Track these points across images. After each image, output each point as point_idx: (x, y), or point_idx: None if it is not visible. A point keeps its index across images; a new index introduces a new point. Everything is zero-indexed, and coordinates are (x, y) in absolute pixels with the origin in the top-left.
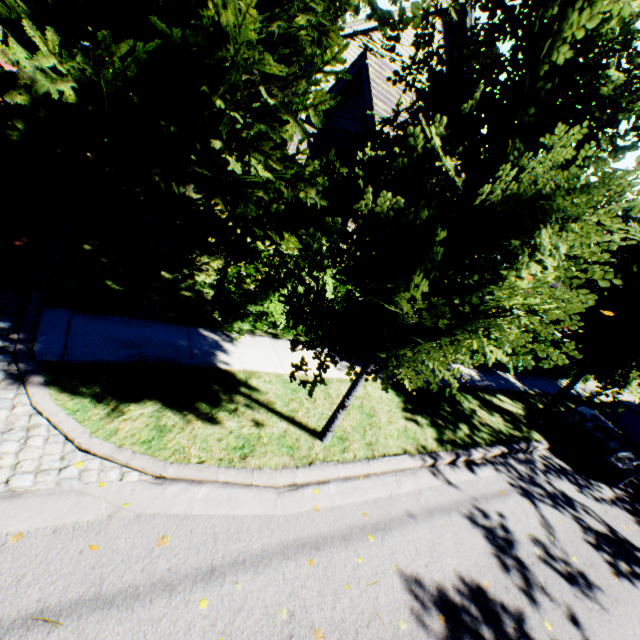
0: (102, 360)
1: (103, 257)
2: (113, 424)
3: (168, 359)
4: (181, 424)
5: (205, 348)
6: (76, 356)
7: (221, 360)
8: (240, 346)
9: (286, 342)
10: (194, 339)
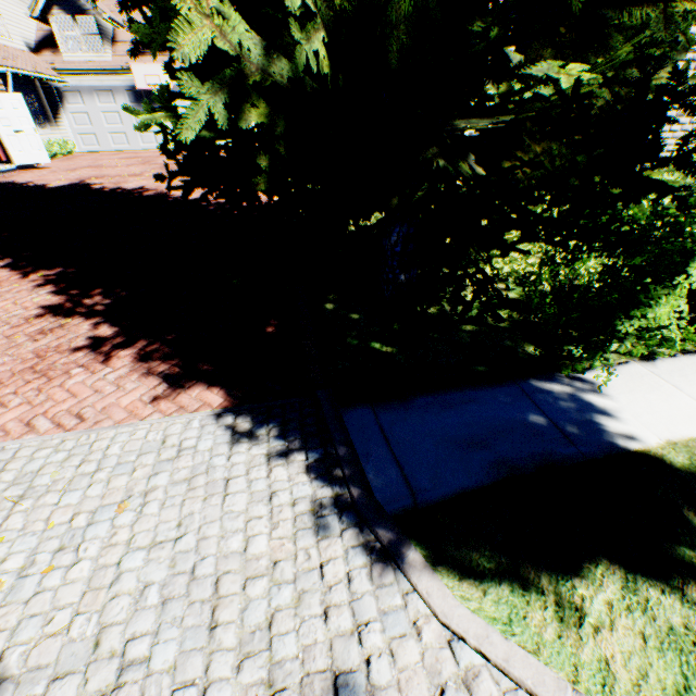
0: (462, 487)
1: (350, 313)
2: (585, 647)
3: (542, 456)
4: (695, 619)
5: (571, 415)
6: (426, 489)
7: (614, 433)
8: (613, 394)
9: (669, 362)
10: (542, 403)
